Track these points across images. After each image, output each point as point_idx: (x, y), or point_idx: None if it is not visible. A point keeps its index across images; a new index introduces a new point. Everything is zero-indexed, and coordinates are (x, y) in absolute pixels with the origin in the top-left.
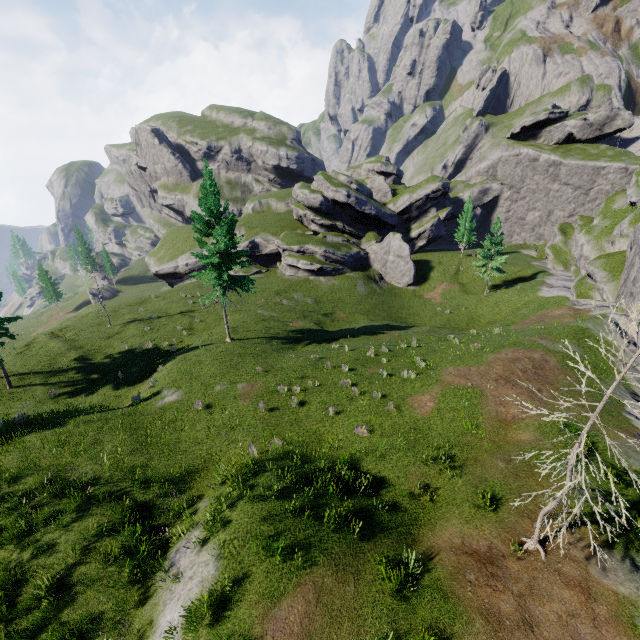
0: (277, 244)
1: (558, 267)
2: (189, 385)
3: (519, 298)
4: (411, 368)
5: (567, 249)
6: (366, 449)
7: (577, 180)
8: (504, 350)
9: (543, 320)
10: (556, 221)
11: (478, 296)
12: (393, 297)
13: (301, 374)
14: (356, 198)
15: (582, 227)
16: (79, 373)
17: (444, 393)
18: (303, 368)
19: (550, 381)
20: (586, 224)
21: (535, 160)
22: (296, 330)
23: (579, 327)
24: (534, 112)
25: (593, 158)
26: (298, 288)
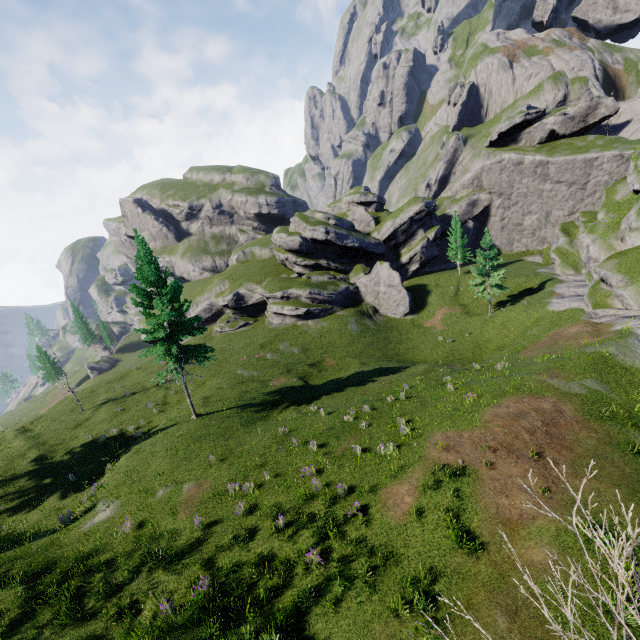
0: (260, 293)
1: (568, 271)
2: (128, 493)
3: (527, 315)
4: (393, 436)
5: (574, 250)
6: (317, 590)
7: (569, 176)
8: (505, 400)
9: (556, 342)
10: (556, 221)
11: (482, 317)
12: (389, 331)
13: (262, 459)
14: (335, 233)
15: (586, 224)
16: (32, 479)
17: (427, 479)
18: (266, 449)
19: (568, 444)
20: (590, 220)
21: (520, 163)
22: (275, 390)
23: (598, 354)
24: (509, 117)
25: (582, 151)
26: (284, 337)
